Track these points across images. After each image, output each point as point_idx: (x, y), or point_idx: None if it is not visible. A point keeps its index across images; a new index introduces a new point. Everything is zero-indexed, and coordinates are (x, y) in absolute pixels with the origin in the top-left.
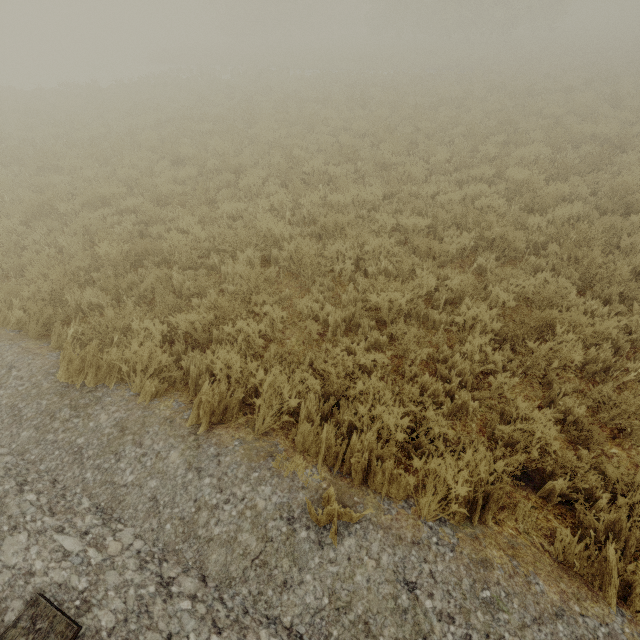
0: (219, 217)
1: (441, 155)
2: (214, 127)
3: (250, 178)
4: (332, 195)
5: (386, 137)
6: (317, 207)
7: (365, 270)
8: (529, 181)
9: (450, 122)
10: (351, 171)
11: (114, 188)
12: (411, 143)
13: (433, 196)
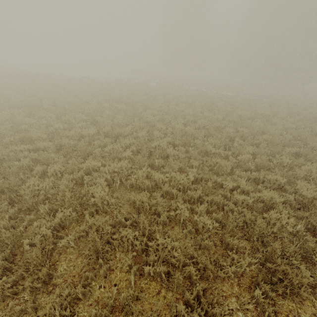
0: (82, 168)
1: (246, 156)
2: (127, 107)
3: (114, 145)
4: (155, 173)
5: (215, 133)
6: (144, 177)
7: (146, 260)
8: (316, 201)
9: (259, 130)
10: (183, 152)
11: (39, 134)
12: (231, 139)
13: (233, 187)
